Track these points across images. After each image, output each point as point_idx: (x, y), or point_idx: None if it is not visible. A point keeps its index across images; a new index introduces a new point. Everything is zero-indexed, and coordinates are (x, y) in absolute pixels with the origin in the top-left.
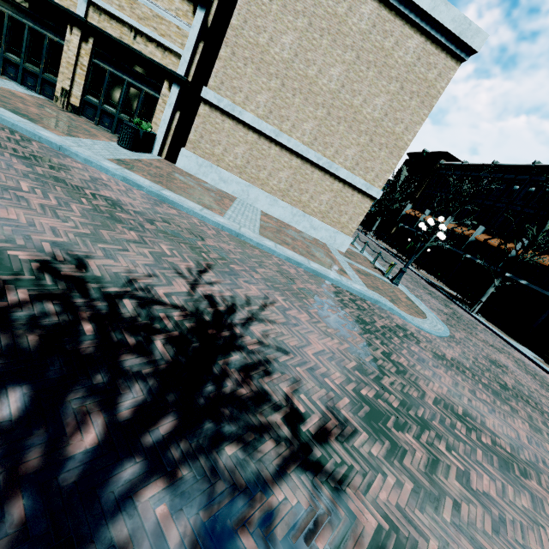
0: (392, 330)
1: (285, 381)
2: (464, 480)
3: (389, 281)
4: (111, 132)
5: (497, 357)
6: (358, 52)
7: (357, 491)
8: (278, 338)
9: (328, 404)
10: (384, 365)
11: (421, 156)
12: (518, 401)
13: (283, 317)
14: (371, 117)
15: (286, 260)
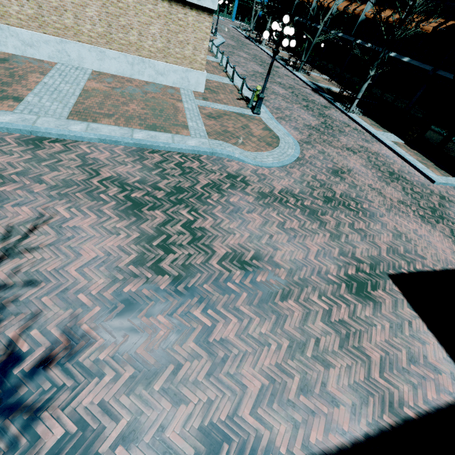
0: (216, 185)
1: (17, 323)
2: (204, 337)
3: (251, 113)
4: None
5: (347, 162)
6: None
7: (56, 409)
8: (33, 269)
9: (67, 326)
10: (177, 240)
11: None
12: (336, 210)
13: (55, 235)
14: None
15: (100, 142)
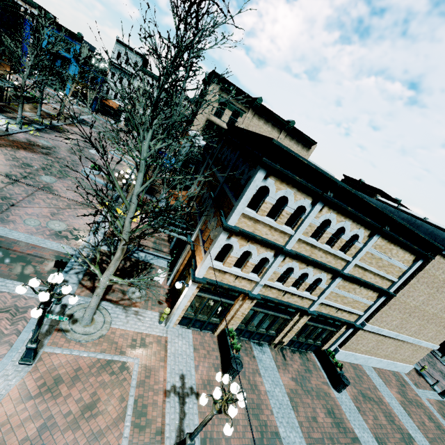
0: None
1: None
2: None
3: (439, 396)
4: (298, 349)
5: None
6: None
7: None
8: None
9: None
10: None
11: (358, 183)
12: None
13: None
14: None
15: None
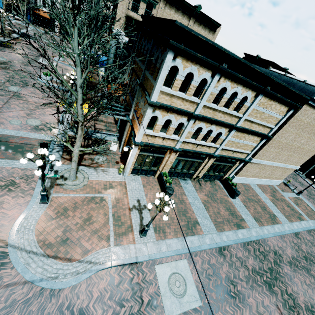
0: None
1: None
2: None
3: (296, 195)
4: (209, 179)
5: None
6: (314, 133)
7: None
8: None
9: None
10: None
11: (255, 59)
12: None
13: None
14: (308, 149)
15: (301, 231)
